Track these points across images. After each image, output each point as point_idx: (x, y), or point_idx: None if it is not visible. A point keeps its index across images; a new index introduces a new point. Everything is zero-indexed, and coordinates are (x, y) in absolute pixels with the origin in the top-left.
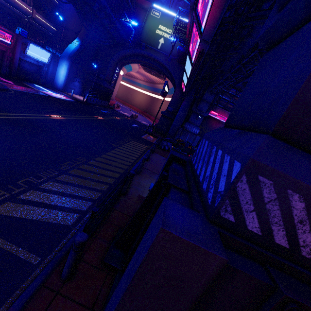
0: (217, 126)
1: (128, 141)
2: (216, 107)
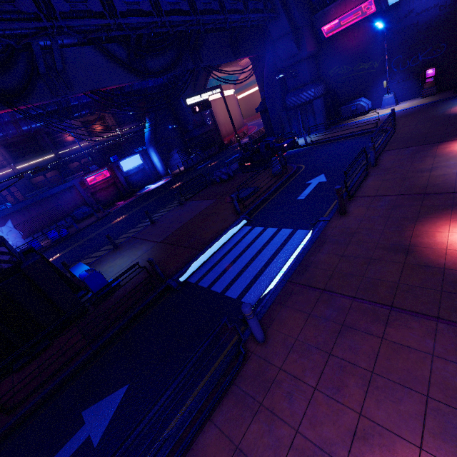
0: (360, 38)
1: (172, 203)
2: (323, 12)
